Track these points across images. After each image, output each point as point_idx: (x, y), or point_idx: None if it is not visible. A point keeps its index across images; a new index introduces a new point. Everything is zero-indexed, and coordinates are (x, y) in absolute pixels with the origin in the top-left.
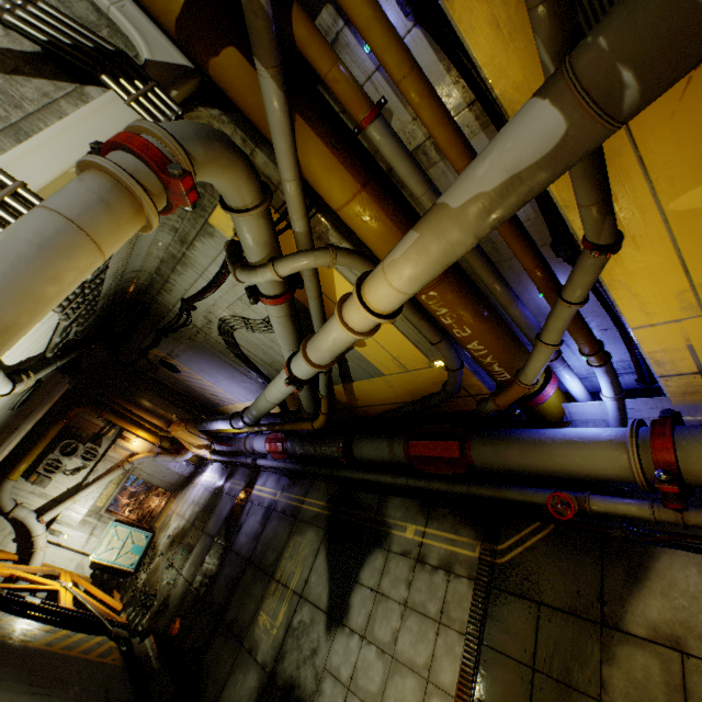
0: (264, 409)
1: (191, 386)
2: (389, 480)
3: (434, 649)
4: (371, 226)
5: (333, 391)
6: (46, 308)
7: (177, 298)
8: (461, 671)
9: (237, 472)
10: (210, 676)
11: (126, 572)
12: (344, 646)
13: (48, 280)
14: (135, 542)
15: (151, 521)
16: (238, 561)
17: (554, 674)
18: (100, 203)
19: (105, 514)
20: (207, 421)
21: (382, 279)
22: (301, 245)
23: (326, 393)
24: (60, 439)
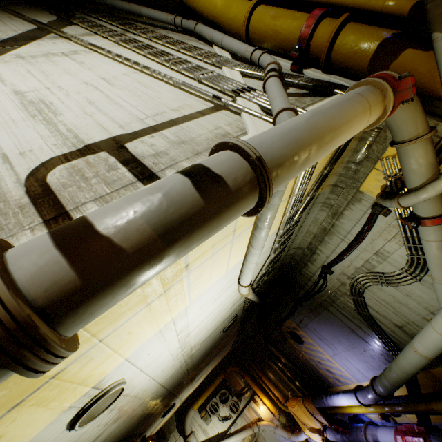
0: (409, 368)
1: (308, 360)
2: None
3: None
4: None
5: None
6: (349, 129)
7: (317, 266)
8: None
9: None
10: None
11: None
12: None
13: (353, 112)
14: None
15: None
16: None
17: None
18: (367, 91)
19: None
20: (326, 395)
21: None
22: None
23: None
24: (220, 388)
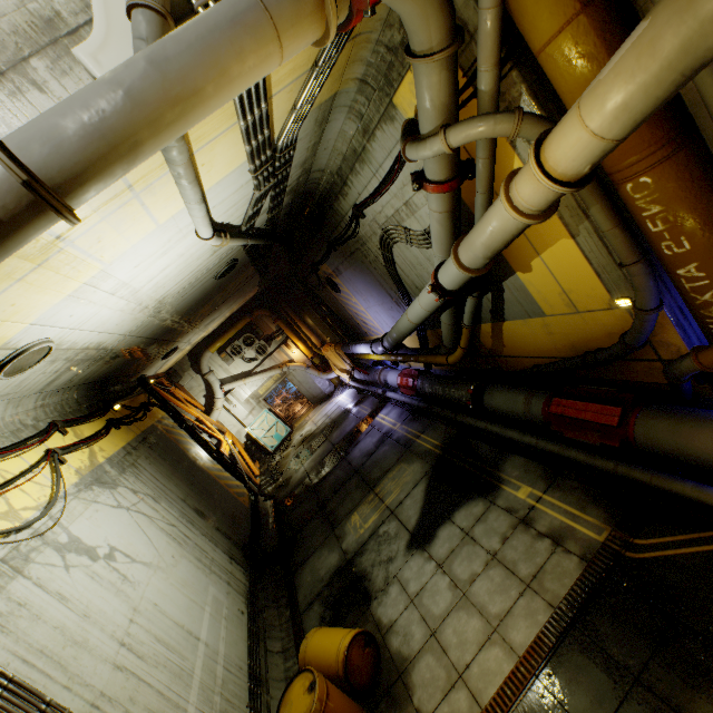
0: (403, 330)
1: (346, 310)
2: (515, 437)
3: (512, 607)
4: (579, 70)
5: (479, 331)
6: (228, 87)
7: (350, 205)
8: (536, 638)
9: (367, 399)
10: (303, 543)
11: (267, 451)
12: (419, 566)
13: (233, 55)
14: (277, 431)
15: (293, 421)
16: (348, 468)
17: (666, 696)
18: None
19: (262, 402)
20: (352, 344)
21: (573, 118)
22: (482, 110)
23: (469, 322)
24: (245, 332)
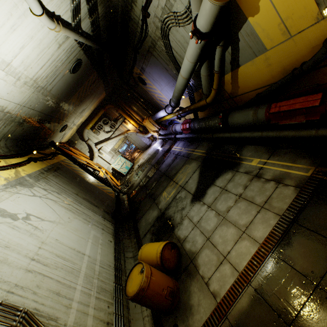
0: (179, 87)
1: (151, 96)
2: (248, 135)
3: (253, 219)
4: None
5: (224, 81)
6: None
7: (139, 9)
8: (270, 233)
9: (167, 142)
10: (141, 209)
11: (123, 175)
12: (198, 209)
13: None
14: (126, 165)
15: (133, 160)
16: (160, 173)
17: None
18: None
19: (117, 152)
20: (156, 113)
21: None
22: None
23: (218, 68)
24: (103, 118)
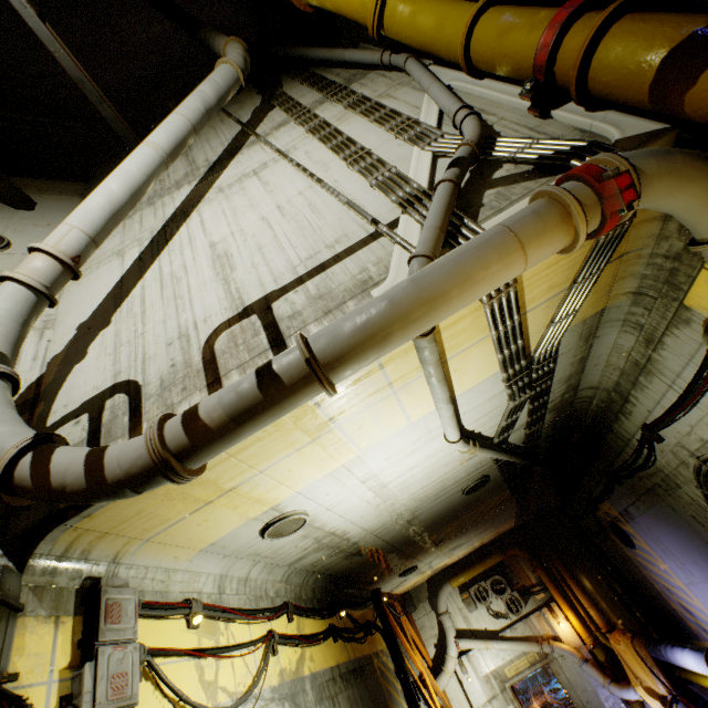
0: None
1: (648, 578)
2: None
3: None
4: None
5: None
6: (471, 289)
7: (635, 425)
8: None
9: None
10: None
11: None
12: None
13: (478, 265)
14: None
15: None
16: None
17: None
18: (532, 214)
19: (508, 690)
20: (665, 642)
21: None
22: None
23: None
24: (494, 572)
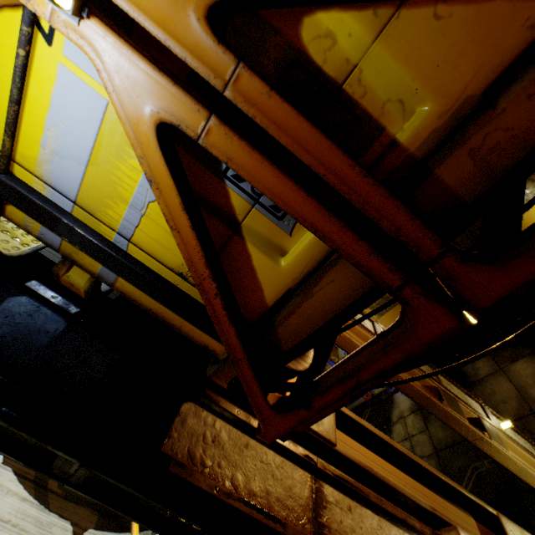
0: None
1: None
2: None
3: None
4: None
5: None
6: None
7: None
8: None
9: None
10: None
11: None
12: None
13: None
14: None
15: None
16: None
17: None
18: None
19: None
20: None
21: None
22: None
23: None
24: None
